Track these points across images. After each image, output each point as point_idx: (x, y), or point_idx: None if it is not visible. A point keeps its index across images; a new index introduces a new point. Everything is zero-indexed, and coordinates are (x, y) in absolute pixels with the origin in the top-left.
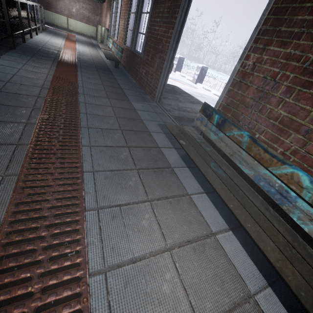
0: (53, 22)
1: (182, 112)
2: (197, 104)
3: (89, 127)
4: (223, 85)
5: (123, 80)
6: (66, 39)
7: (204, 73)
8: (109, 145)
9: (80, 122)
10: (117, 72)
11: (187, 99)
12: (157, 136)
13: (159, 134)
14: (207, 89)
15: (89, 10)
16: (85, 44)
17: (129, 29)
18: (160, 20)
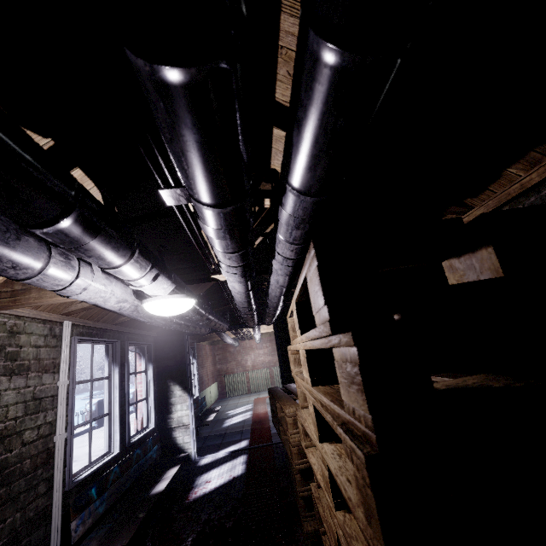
0: (206, 406)
1: None
2: None
3: None
4: None
5: None
6: None
7: None
8: None
9: None
10: None
11: None
12: None
13: None
14: None
15: (211, 362)
16: None
17: None
18: None
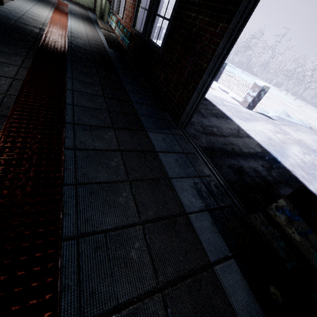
0: None
1: (210, 136)
2: (222, 118)
3: (79, 234)
4: (235, 82)
5: (132, 84)
6: (55, 10)
7: (221, 70)
8: (123, 303)
9: (62, 220)
10: (122, 68)
11: (208, 109)
12: (200, 224)
13: (201, 217)
14: (224, 90)
15: None
16: (80, 19)
17: (141, 6)
18: (200, 3)
